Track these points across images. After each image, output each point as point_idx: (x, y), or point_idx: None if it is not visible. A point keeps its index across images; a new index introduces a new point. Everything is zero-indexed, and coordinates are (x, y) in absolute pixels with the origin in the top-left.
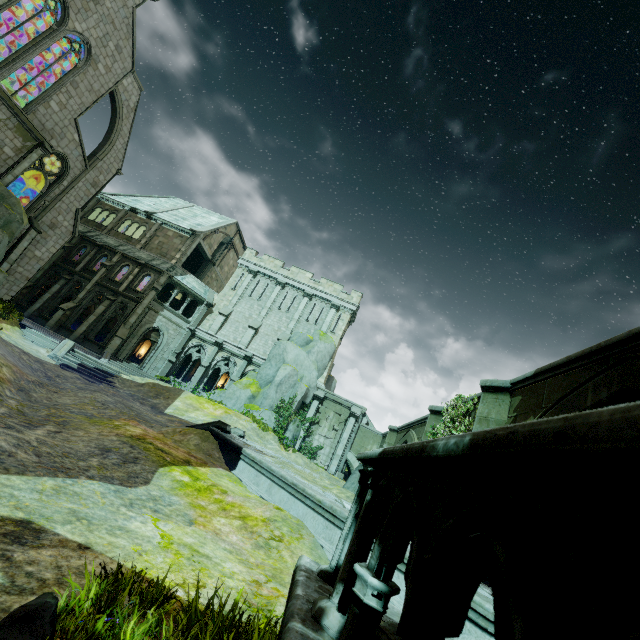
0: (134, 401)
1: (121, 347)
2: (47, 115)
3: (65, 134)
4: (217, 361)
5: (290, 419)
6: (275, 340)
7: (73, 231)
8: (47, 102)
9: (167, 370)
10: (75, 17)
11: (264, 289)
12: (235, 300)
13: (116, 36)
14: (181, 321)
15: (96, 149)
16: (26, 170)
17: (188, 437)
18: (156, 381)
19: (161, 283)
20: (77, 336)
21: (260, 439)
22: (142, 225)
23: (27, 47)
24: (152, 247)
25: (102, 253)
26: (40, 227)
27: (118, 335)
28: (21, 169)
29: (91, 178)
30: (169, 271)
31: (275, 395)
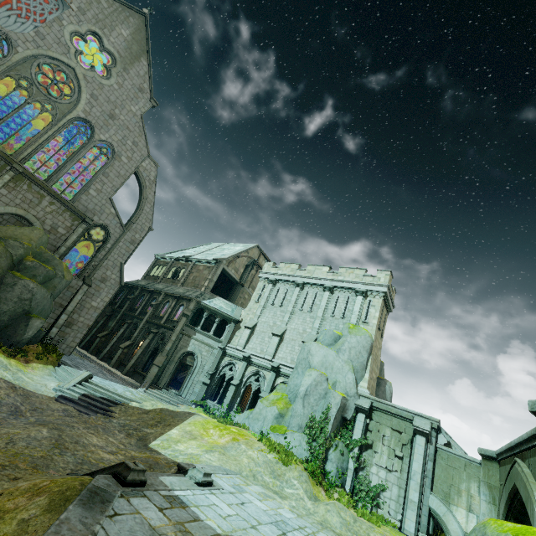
0: (118, 432)
1: (161, 375)
2: (88, 200)
3: (104, 210)
4: (247, 377)
5: (328, 443)
6: (301, 344)
7: (120, 281)
8: (87, 191)
9: (202, 393)
10: (100, 132)
11: (284, 294)
12: (259, 311)
13: (132, 136)
14: (213, 341)
15: (131, 216)
16: (78, 242)
17: (32, 501)
18: (166, 406)
19: (190, 309)
20: (127, 370)
21: (275, 479)
22: (182, 268)
23: (69, 159)
24: (188, 282)
25: (153, 296)
26: (93, 283)
27: (155, 363)
28: (71, 241)
29: (129, 238)
30: (197, 297)
31: (302, 410)
